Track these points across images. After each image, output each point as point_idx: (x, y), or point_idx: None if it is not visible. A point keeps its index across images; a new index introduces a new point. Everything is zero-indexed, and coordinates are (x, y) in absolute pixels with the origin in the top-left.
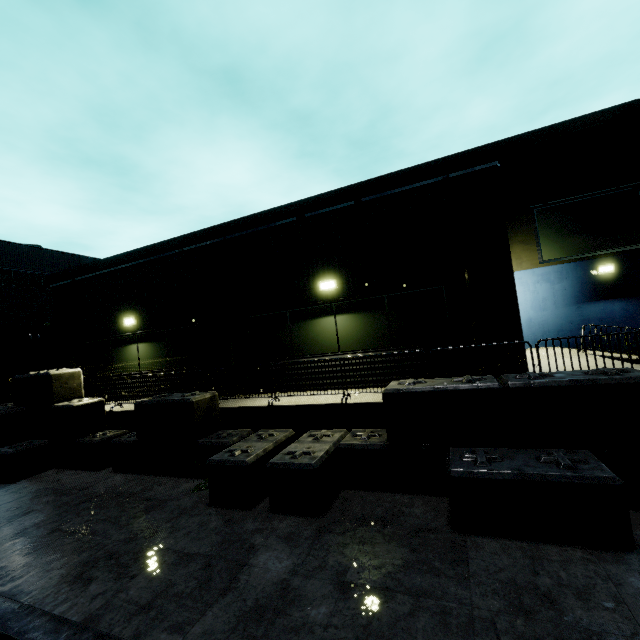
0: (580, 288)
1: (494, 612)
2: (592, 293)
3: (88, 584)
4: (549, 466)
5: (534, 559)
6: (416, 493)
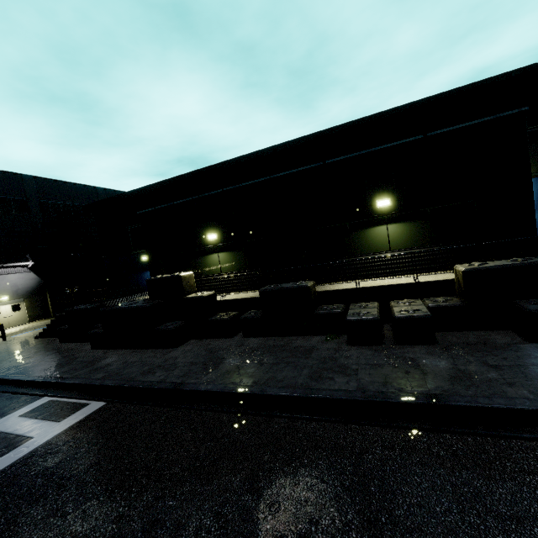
0: None
1: None
2: None
3: (332, 379)
4: None
5: None
6: (486, 330)
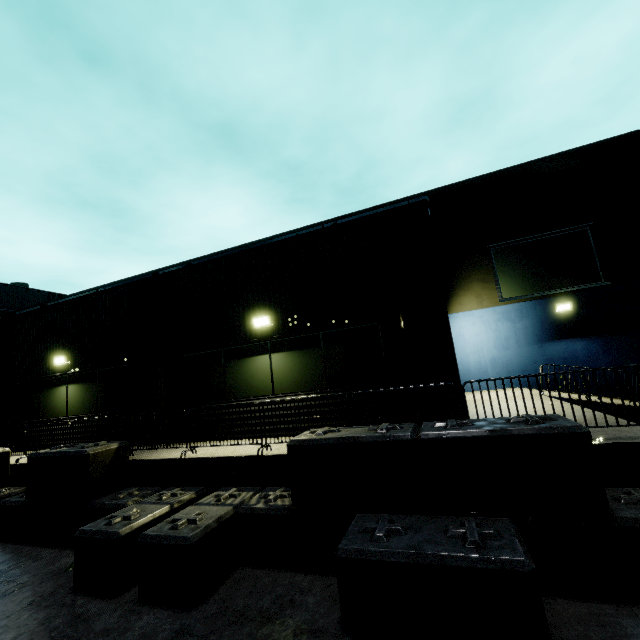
0: (541, 327)
1: None
2: (553, 332)
3: None
4: (454, 542)
5: None
6: (321, 572)
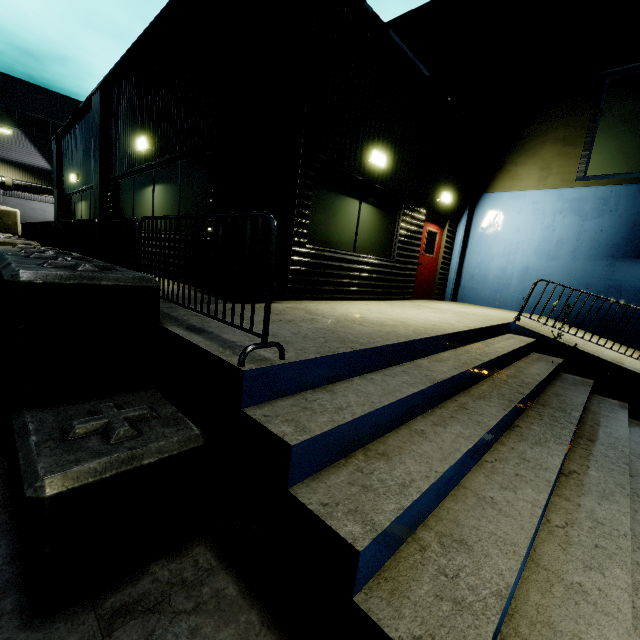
0: (628, 232)
1: None
2: None
3: None
4: None
5: None
6: None
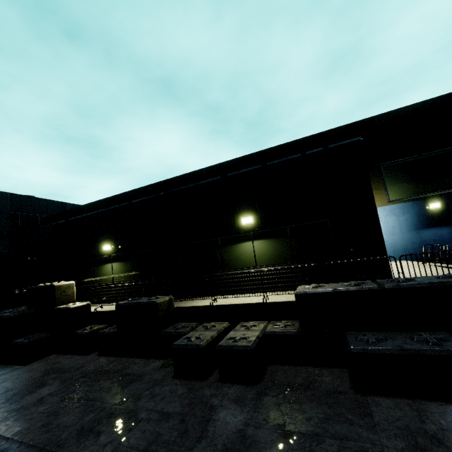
0: (417, 219)
1: (399, 450)
2: (426, 222)
3: (98, 436)
4: (421, 343)
5: (419, 411)
6: (323, 366)
